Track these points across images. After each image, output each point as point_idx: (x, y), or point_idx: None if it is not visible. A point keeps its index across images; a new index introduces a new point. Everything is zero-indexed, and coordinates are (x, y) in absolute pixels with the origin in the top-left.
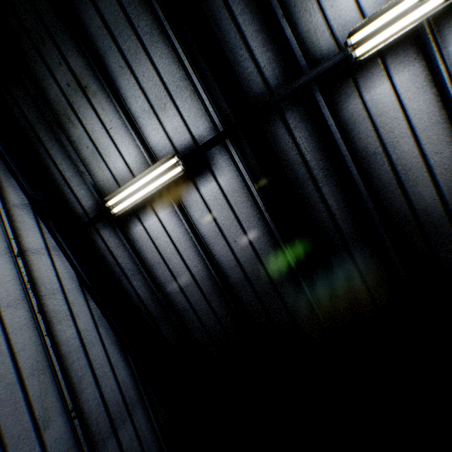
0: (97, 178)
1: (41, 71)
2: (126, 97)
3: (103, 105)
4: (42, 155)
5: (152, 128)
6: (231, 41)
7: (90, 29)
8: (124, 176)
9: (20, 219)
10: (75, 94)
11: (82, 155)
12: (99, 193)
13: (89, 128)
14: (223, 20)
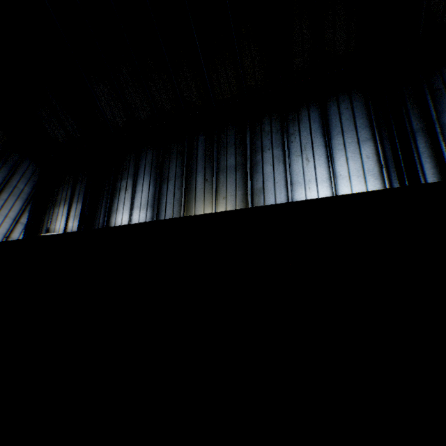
0: (51, 226)
1: (62, 189)
2: (72, 209)
3: (67, 208)
4: (45, 211)
5: (72, 221)
6: (98, 212)
7: (77, 188)
8: (57, 231)
9: (18, 227)
10: (64, 200)
11: (53, 217)
12: (48, 231)
13: (60, 211)
14: (100, 206)
